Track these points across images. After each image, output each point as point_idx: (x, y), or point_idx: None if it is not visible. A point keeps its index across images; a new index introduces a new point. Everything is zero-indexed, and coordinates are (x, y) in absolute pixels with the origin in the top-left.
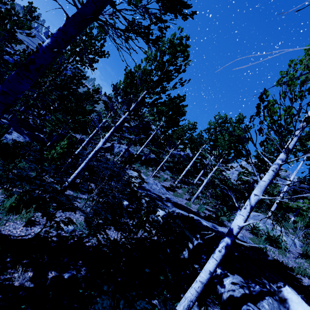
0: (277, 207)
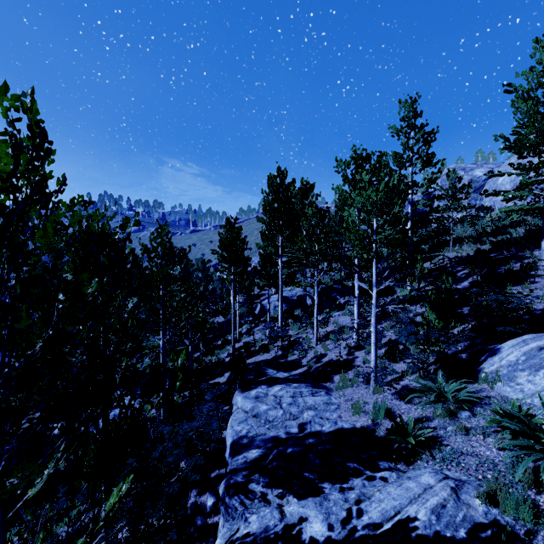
0: None
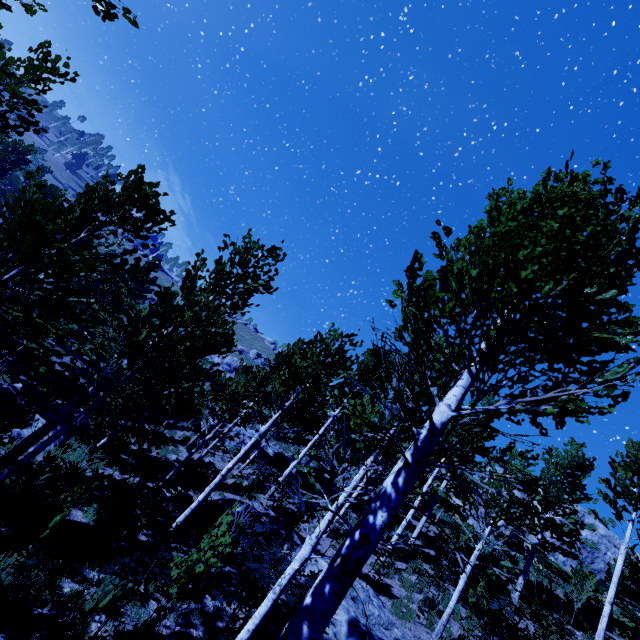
0: (584, 611)
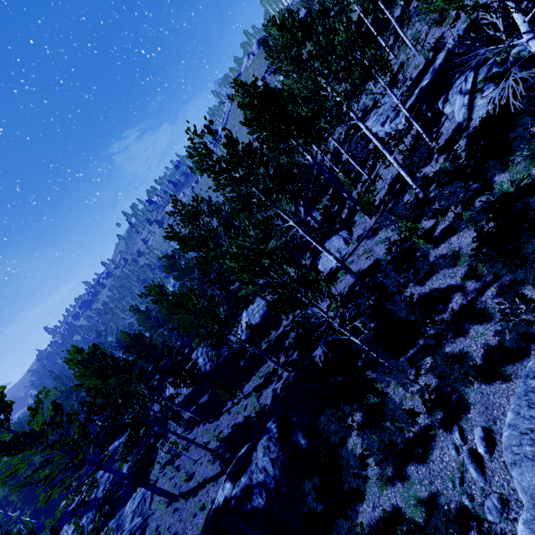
0: None
